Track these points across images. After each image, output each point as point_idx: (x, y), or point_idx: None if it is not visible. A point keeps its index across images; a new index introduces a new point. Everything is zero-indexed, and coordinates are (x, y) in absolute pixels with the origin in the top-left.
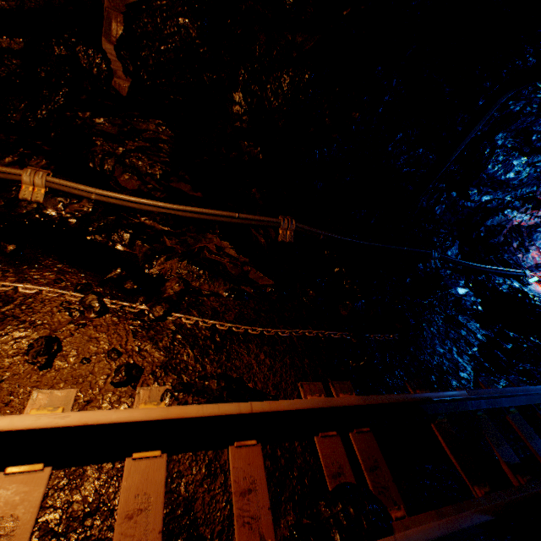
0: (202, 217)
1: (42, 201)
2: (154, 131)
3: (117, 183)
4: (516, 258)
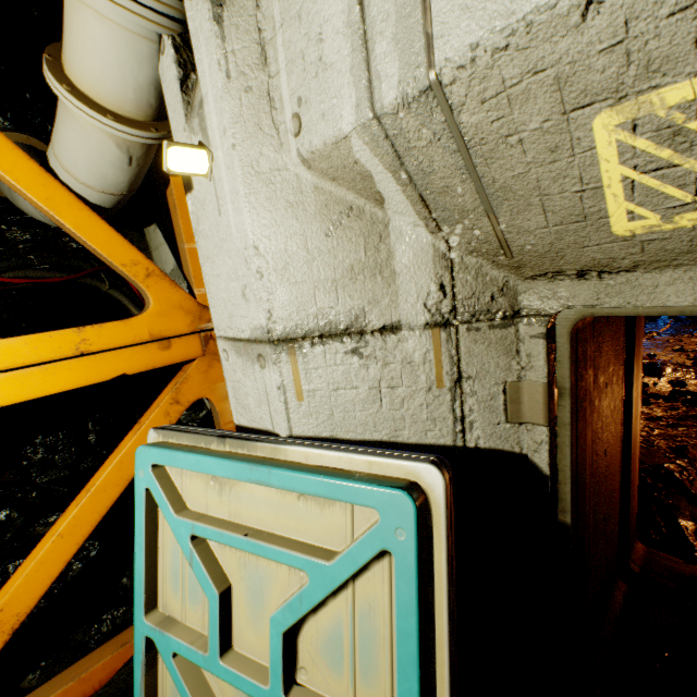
0: None
1: None
2: None
3: None
4: None
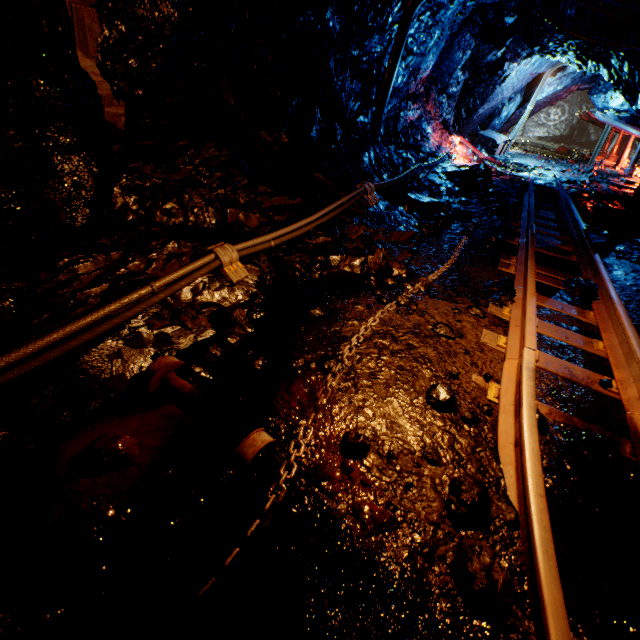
0: (334, 215)
1: (248, 274)
2: (214, 156)
3: (248, 226)
4: (428, 148)
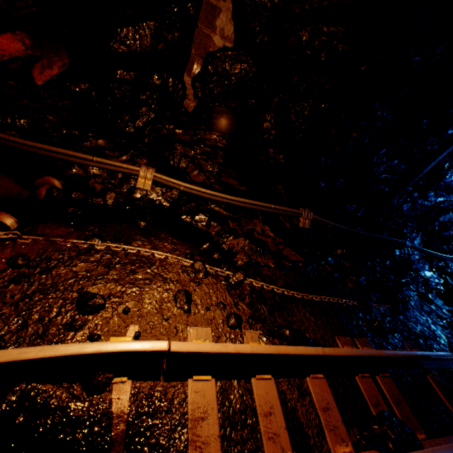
0: (250, 206)
1: (149, 190)
2: (214, 140)
3: (191, 177)
4: None
